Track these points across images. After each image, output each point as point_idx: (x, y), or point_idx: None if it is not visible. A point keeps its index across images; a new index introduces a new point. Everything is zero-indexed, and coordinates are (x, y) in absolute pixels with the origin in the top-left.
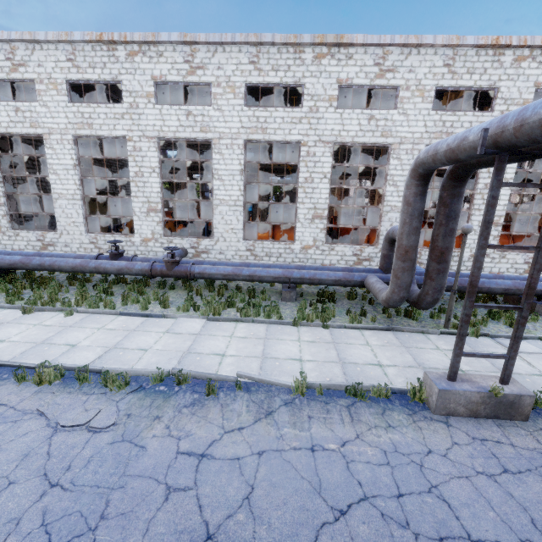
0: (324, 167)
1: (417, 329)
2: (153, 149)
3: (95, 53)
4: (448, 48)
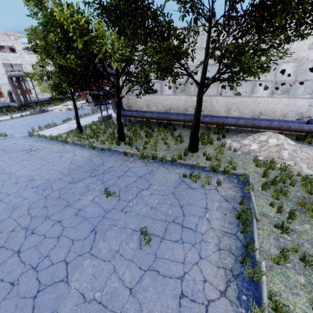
0: None
1: (29, 110)
2: None
3: None
4: None
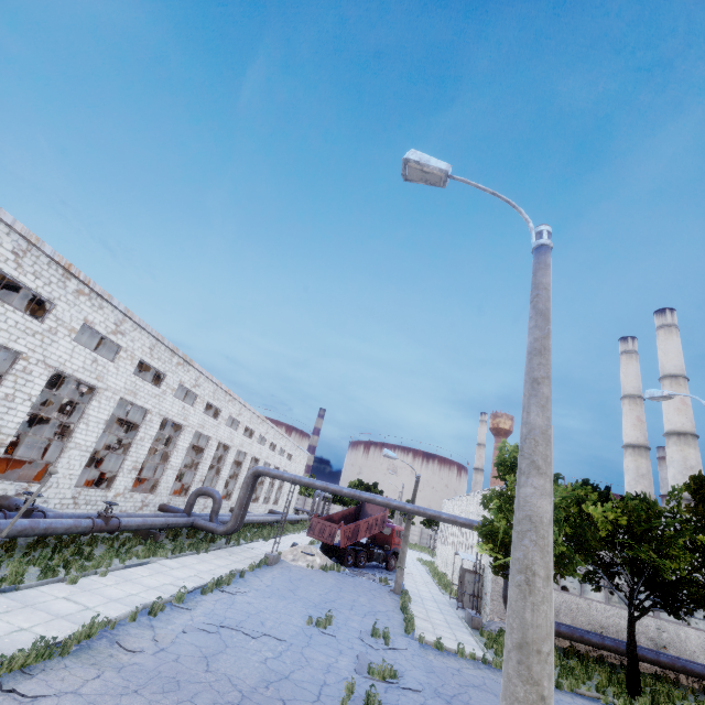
0: (154, 431)
1: (226, 545)
2: (45, 377)
3: (48, 268)
4: (216, 385)
